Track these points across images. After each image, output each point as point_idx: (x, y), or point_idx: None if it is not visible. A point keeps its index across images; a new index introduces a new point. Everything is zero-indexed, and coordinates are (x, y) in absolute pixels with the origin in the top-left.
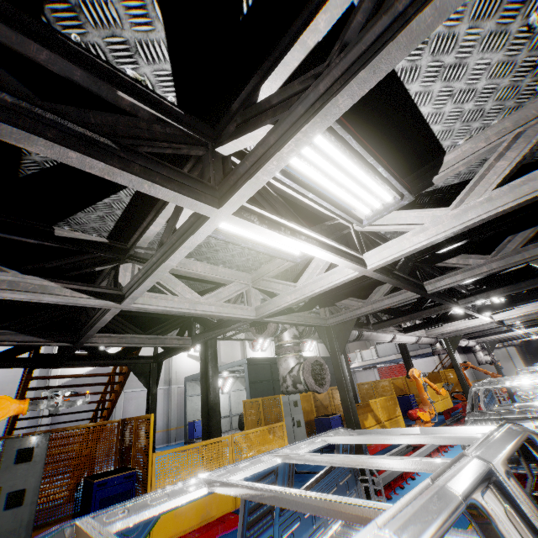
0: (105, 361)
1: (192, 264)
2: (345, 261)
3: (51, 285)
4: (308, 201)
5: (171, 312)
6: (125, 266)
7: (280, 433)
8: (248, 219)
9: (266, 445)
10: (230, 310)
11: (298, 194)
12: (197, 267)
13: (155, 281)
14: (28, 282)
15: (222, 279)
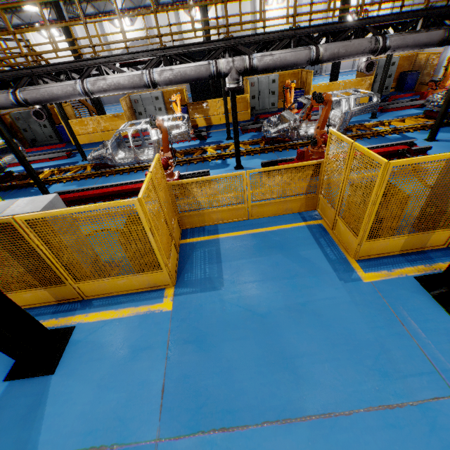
0: None
1: None
2: None
3: None
4: None
5: None
6: None
7: (122, 117)
8: None
9: (114, 122)
10: None
11: None
12: None
13: None
14: None
15: None
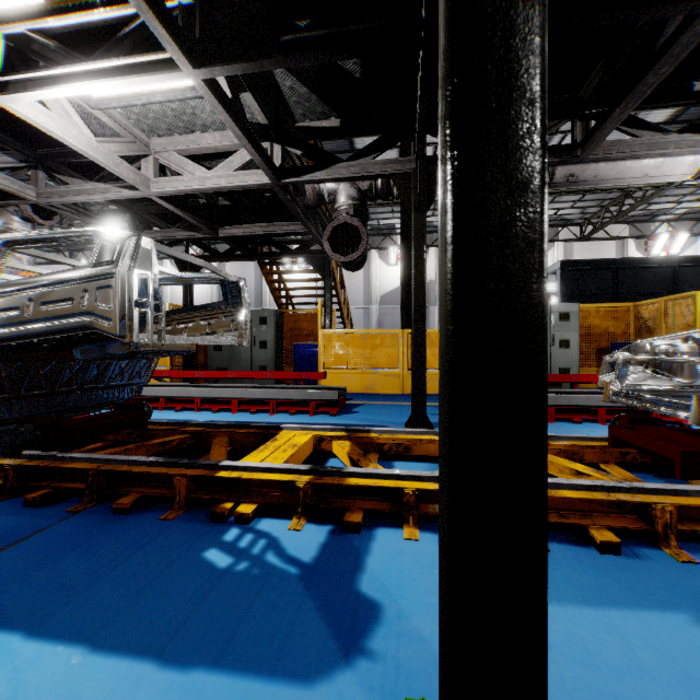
0: (289, 255)
1: (201, 138)
2: (138, 80)
3: (109, 187)
4: (95, 18)
5: (185, 192)
6: (148, 160)
7: None
8: (12, 93)
9: None
10: (242, 179)
11: (78, 19)
12: (208, 140)
13: (107, 165)
14: (99, 187)
15: (234, 145)
